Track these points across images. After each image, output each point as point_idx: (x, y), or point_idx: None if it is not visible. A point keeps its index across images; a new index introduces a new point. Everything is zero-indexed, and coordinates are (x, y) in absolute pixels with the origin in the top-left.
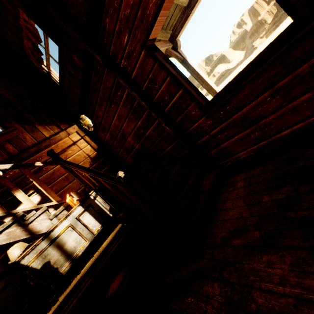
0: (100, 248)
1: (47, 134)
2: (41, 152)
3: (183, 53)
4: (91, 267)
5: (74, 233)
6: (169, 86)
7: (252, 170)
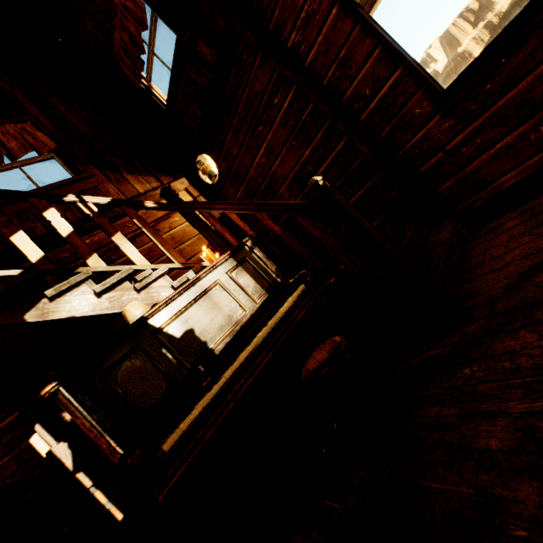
0: (276, 314)
1: (140, 188)
2: None
3: None
4: (269, 336)
5: (226, 295)
6: (376, 66)
7: (531, 200)
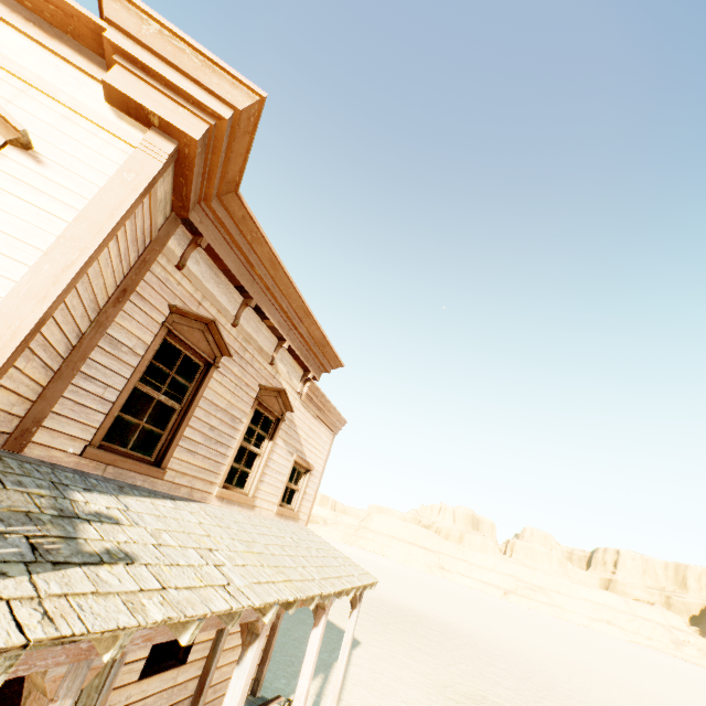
0: None
1: None
2: None
3: (322, 618)
4: None
5: None
6: None
7: None
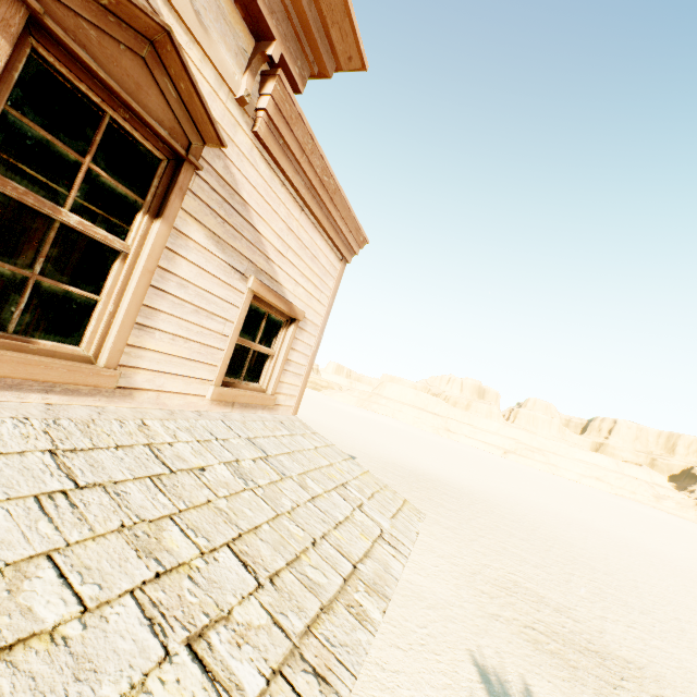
0: None
1: None
2: None
3: None
4: None
5: None
6: None
7: None
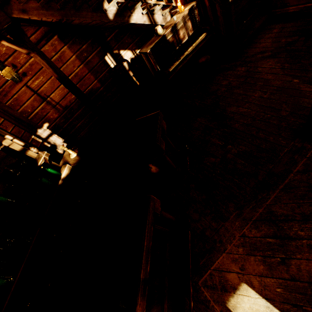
0: (196, 43)
1: None
2: None
3: None
4: (192, 50)
5: (183, 30)
6: None
7: (288, 23)
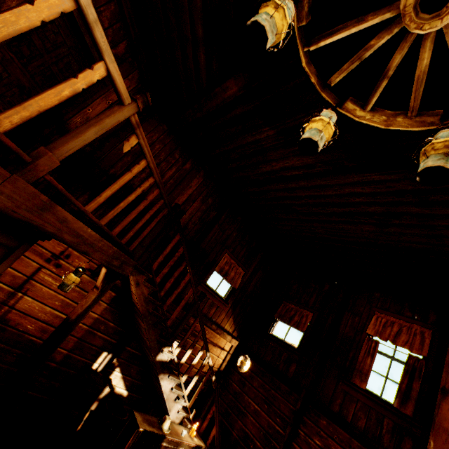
0: None
1: (227, 326)
2: (212, 330)
3: None
4: None
5: None
6: None
7: None
